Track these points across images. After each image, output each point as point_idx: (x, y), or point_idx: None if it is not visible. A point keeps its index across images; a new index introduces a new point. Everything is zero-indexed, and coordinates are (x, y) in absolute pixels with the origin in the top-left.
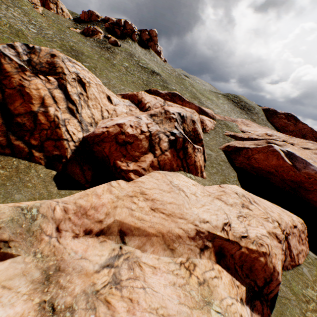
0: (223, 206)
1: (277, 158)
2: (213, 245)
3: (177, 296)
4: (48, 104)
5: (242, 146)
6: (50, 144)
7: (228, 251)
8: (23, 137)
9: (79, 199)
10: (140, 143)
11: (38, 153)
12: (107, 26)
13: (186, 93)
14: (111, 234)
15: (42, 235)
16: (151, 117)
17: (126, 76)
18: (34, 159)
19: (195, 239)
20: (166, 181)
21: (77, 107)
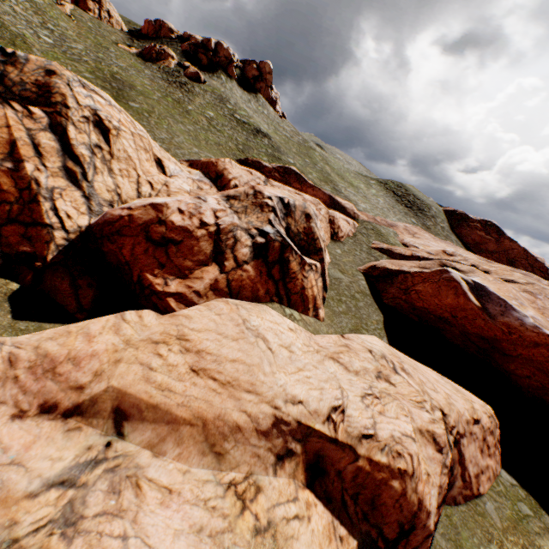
0: (340, 373)
1: (456, 293)
2: (304, 449)
3: None
4: (21, 156)
5: (398, 269)
6: (14, 232)
7: (332, 464)
8: None
9: (47, 340)
10: (197, 244)
11: None
12: (186, 49)
13: (312, 172)
14: (97, 415)
15: None
16: (227, 200)
17: (206, 132)
18: None
19: (270, 436)
20: (235, 319)
21: (85, 169)
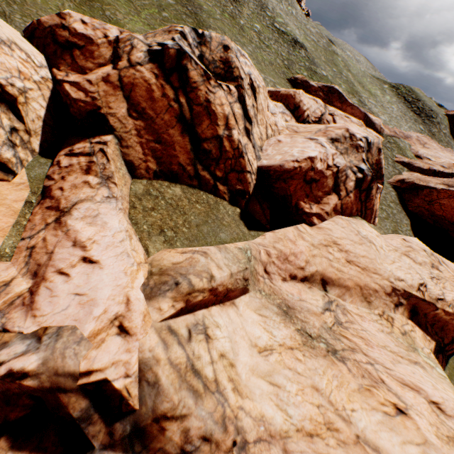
0: (412, 264)
1: None
2: (407, 303)
3: (390, 340)
4: (232, 125)
5: (425, 185)
6: (233, 177)
7: (421, 310)
8: (209, 168)
9: (275, 243)
10: (325, 181)
11: (222, 187)
12: None
13: (341, 84)
14: (314, 281)
15: (258, 276)
16: (332, 142)
17: (260, 50)
18: (218, 193)
19: (391, 296)
20: (352, 230)
21: (252, 126)
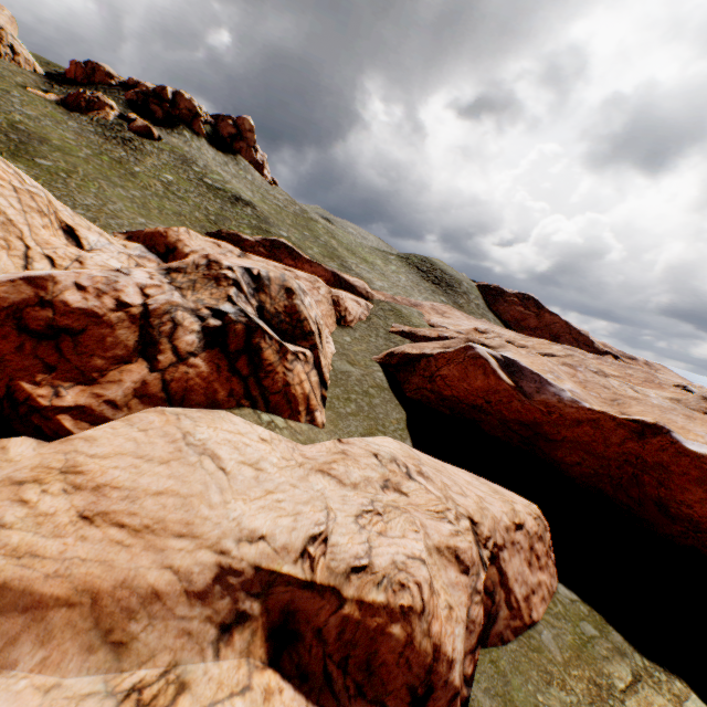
0: (331, 489)
1: (485, 372)
2: (265, 608)
3: None
4: None
5: (419, 352)
6: None
7: (308, 621)
8: None
9: None
10: (112, 333)
11: None
12: (132, 98)
13: (313, 247)
14: None
15: None
16: (167, 273)
17: (162, 199)
18: None
19: (210, 598)
20: (171, 433)
21: None
